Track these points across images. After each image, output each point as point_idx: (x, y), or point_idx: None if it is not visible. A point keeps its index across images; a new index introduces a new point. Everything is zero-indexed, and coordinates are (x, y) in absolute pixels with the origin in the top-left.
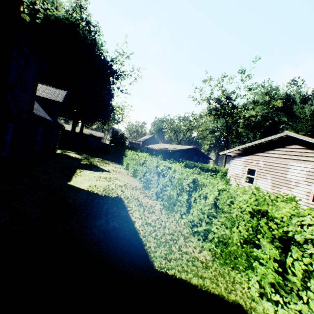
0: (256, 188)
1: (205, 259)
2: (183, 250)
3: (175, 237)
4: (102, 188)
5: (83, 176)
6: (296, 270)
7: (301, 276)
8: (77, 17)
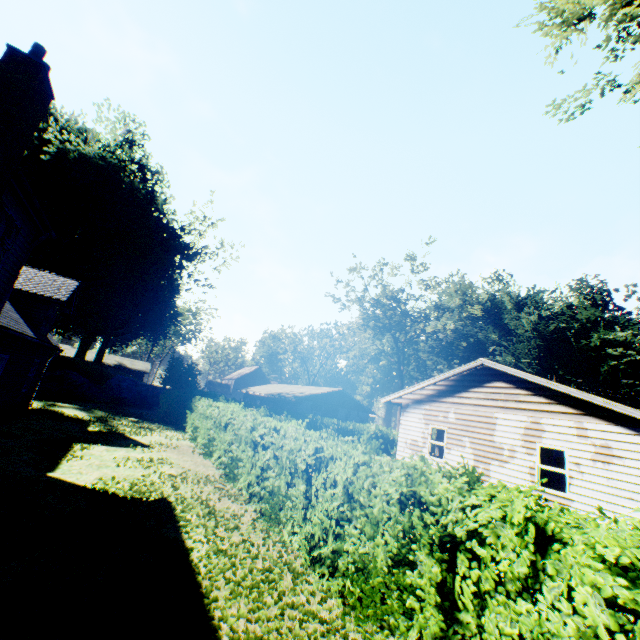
0: (422, 458)
1: (331, 615)
2: (288, 601)
3: (276, 574)
4: (130, 481)
5: (87, 458)
6: (467, 598)
7: (478, 610)
8: (123, 157)
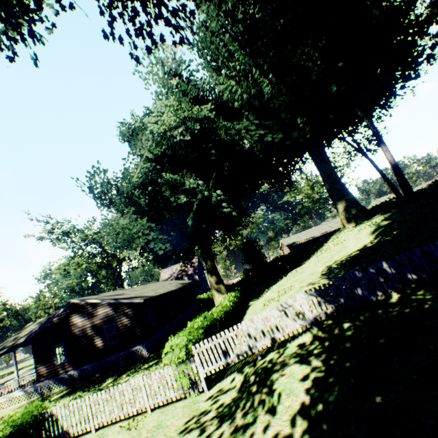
0: None
1: None
2: None
3: None
4: None
5: None
6: None
7: None
8: None
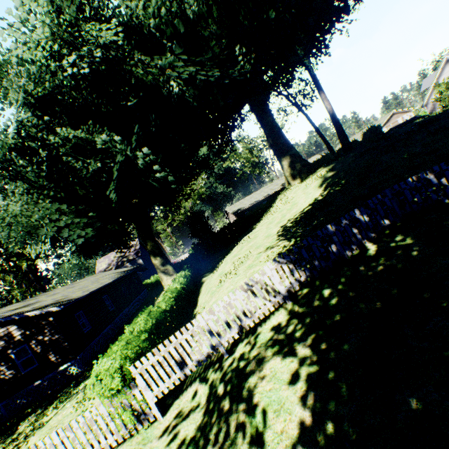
0: None
1: None
2: None
3: None
4: None
5: None
6: None
7: None
8: None
